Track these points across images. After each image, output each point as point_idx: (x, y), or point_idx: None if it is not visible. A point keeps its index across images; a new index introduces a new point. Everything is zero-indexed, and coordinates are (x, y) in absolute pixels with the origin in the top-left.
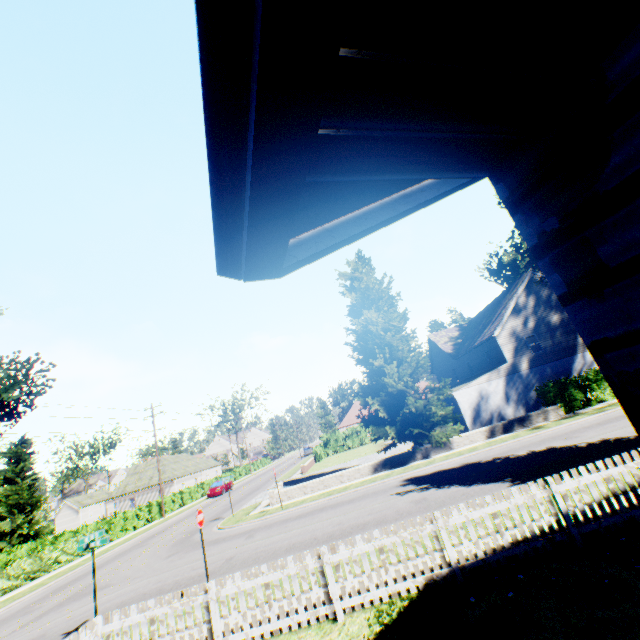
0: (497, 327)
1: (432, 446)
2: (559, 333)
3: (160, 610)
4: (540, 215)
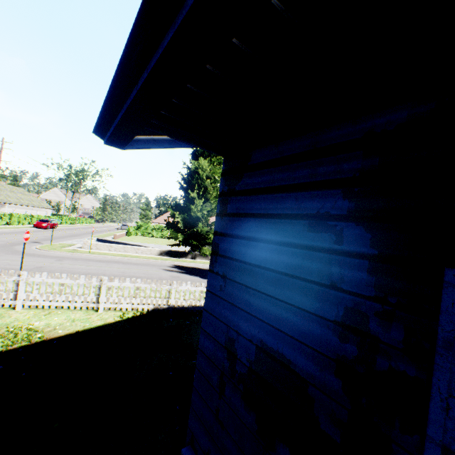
0: None
1: (200, 254)
2: None
3: None
4: (225, 183)
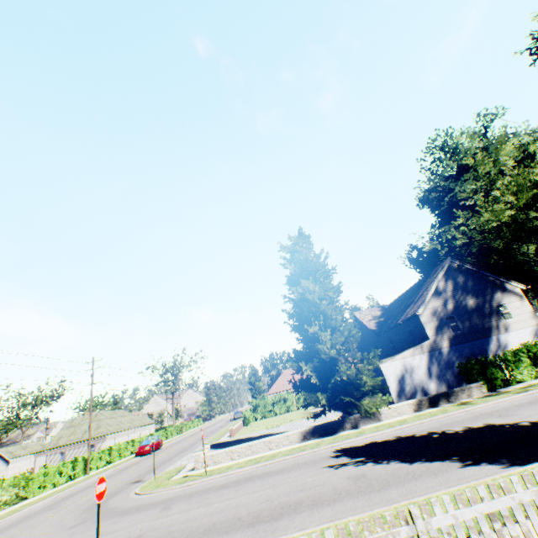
0: (420, 306)
1: (361, 416)
2: (475, 316)
3: None
4: None
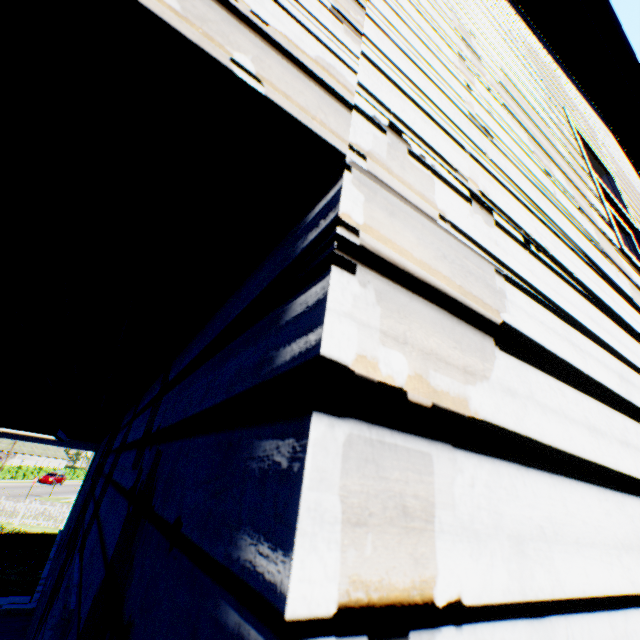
0: None
1: None
2: None
3: (6, 501)
4: None
